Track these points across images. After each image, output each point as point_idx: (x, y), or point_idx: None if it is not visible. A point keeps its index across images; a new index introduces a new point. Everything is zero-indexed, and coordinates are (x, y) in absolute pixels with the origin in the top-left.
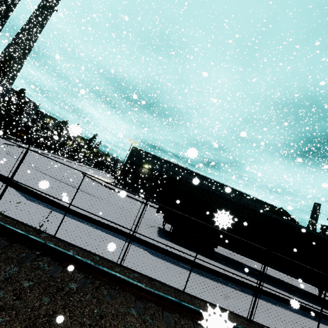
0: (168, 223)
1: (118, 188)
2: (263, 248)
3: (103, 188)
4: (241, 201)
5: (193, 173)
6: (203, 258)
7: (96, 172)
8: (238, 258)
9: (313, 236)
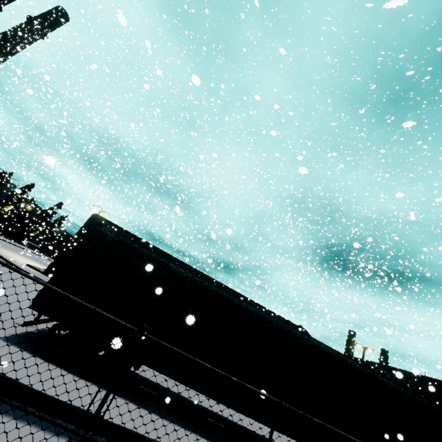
0: (36, 308)
1: (47, 277)
2: (125, 324)
3: (5, 269)
4: (198, 278)
5: (183, 265)
6: (89, 390)
7: (34, 257)
8: (203, 398)
9: (309, 346)
